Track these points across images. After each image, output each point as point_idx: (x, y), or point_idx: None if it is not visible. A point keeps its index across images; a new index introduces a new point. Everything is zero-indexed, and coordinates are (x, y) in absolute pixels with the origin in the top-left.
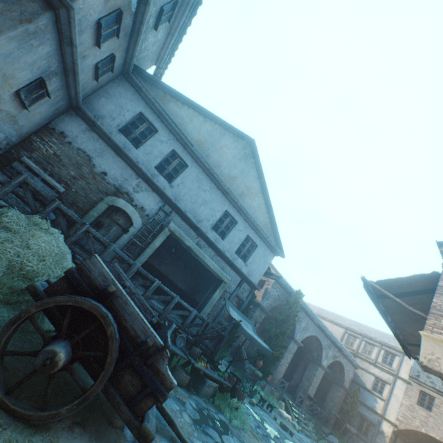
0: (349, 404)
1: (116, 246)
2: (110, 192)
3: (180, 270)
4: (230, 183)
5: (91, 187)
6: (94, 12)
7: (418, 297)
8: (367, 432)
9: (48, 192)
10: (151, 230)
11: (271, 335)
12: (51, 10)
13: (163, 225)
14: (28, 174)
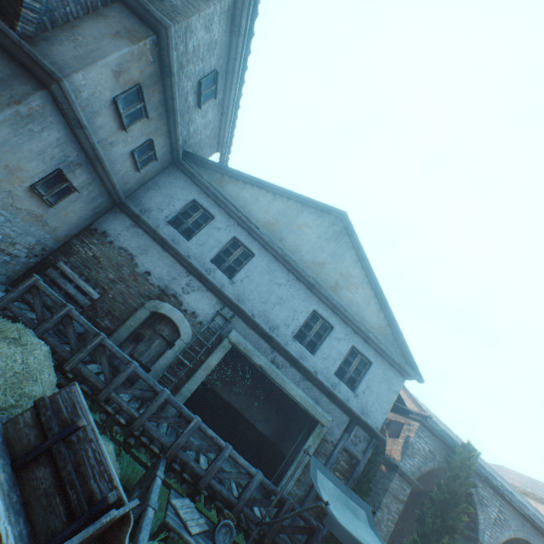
0: None
1: (157, 367)
2: (153, 295)
3: (259, 404)
4: (316, 271)
5: (131, 290)
6: (104, 89)
7: None
8: None
9: (79, 300)
10: (203, 342)
11: (426, 530)
12: (44, 89)
13: (222, 335)
14: (61, 280)
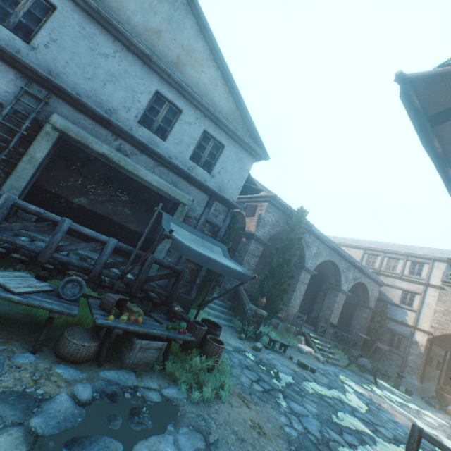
0: (377, 323)
1: None
2: None
3: (127, 208)
4: (151, 41)
5: None
6: None
7: None
8: (399, 345)
9: None
10: (13, 129)
11: (273, 266)
12: None
13: (41, 121)
14: None
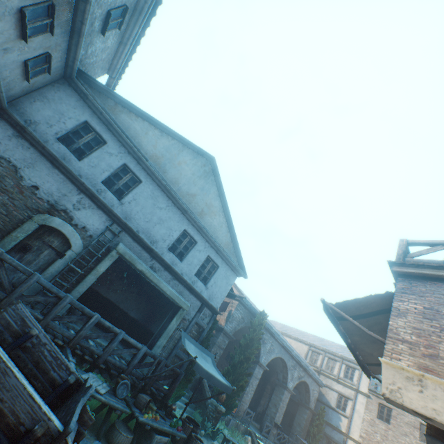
0: (316, 427)
1: (47, 274)
2: (42, 209)
3: (133, 297)
4: (189, 200)
5: (16, 203)
6: None
7: (374, 318)
8: None
9: None
10: (94, 253)
11: (235, 362)
12: None
13: (110, 247)
14: None
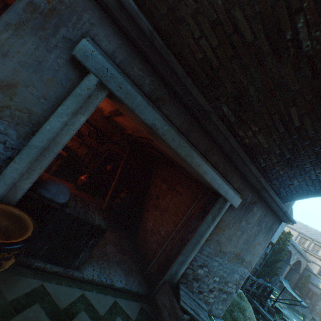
0: (303, 284)
1: None
2: None
3: None
4: None
5: None
6: None
7: None
8: (311, 297)
9: None
10: None
11: (272, 261)
12: (281, 223)
13: None
14: None
